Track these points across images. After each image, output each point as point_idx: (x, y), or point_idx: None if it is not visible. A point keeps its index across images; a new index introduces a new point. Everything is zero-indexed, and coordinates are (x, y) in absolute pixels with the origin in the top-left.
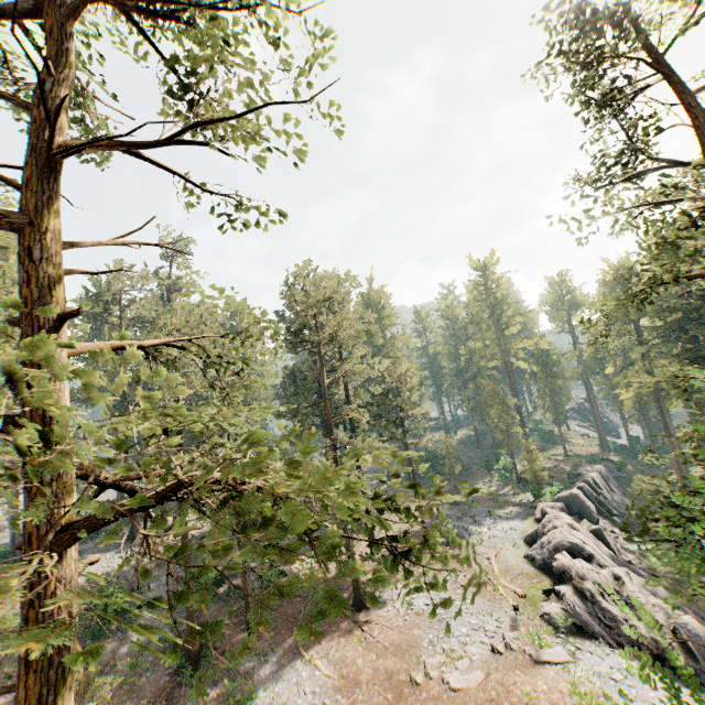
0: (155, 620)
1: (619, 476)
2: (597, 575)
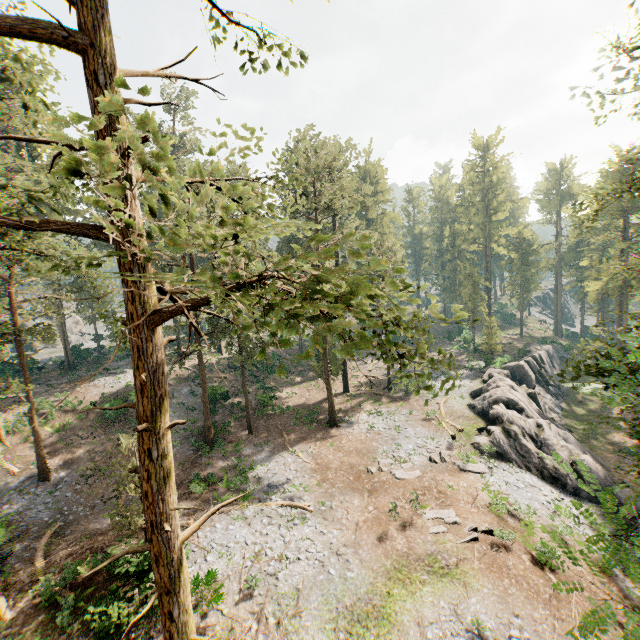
0: (180, 417)
1: (563, 357)
2: (524, 422)
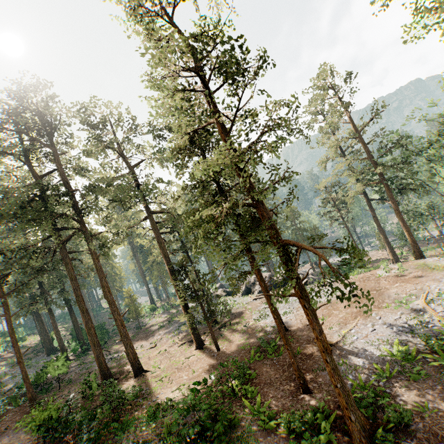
0: None
1: None
2: None
